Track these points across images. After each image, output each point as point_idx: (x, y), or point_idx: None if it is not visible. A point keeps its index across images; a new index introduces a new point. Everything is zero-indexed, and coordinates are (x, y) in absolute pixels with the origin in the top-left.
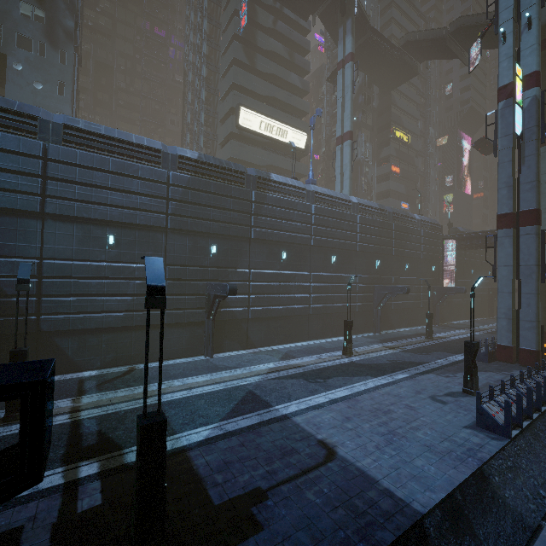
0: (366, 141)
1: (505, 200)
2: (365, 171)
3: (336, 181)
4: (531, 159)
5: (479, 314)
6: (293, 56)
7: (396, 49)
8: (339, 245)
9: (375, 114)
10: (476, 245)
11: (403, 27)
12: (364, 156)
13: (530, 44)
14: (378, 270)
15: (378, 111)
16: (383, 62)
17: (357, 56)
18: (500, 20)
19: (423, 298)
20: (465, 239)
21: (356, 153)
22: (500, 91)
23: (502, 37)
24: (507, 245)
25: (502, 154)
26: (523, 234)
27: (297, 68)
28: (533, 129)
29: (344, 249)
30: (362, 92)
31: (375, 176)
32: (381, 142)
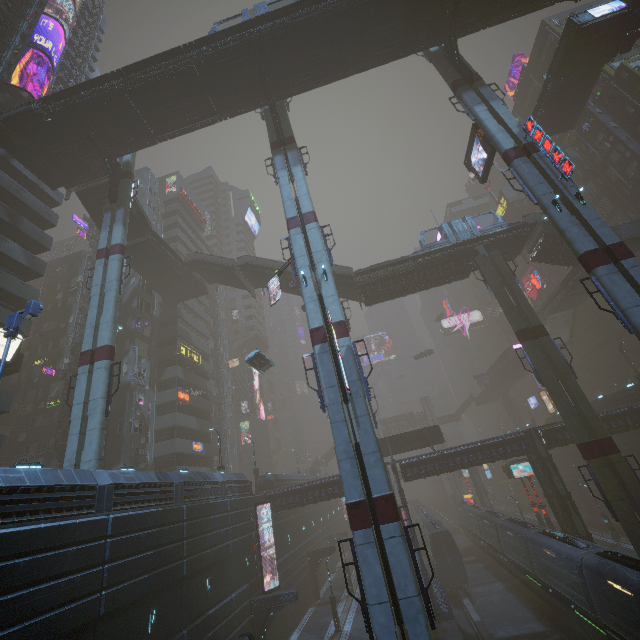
0: (142, 356)
1: (351, 478)
2: (138, 399)
3: (71, 430)
4: (365, 420)
5: (306, 603)
6: (17, 219)
7: (183, 262)
8: (39, 633)
9: (157, 324)
10: (293, 504)
11: (189, 248)
12: (138, 377)
13: (331, 293)
14: (153, 633)
15: (160, 321)
16: (167, 271)
17: (132, 254)
18: (298, 264)
19: (240, 638)
20: (280, 496)
21: (124, 371)
22: (313, 333)
23: (304, 280)
24: (372, 559)
25: (333, 410)
26: (387, 537)
27: (24, 237)
28: (358, 382)
29: (57, 636)
30: (138, 296)
31: (155, 404)
32: (164, 358)
